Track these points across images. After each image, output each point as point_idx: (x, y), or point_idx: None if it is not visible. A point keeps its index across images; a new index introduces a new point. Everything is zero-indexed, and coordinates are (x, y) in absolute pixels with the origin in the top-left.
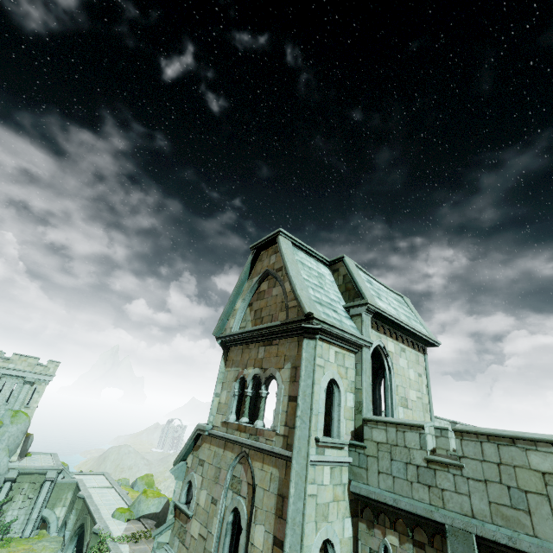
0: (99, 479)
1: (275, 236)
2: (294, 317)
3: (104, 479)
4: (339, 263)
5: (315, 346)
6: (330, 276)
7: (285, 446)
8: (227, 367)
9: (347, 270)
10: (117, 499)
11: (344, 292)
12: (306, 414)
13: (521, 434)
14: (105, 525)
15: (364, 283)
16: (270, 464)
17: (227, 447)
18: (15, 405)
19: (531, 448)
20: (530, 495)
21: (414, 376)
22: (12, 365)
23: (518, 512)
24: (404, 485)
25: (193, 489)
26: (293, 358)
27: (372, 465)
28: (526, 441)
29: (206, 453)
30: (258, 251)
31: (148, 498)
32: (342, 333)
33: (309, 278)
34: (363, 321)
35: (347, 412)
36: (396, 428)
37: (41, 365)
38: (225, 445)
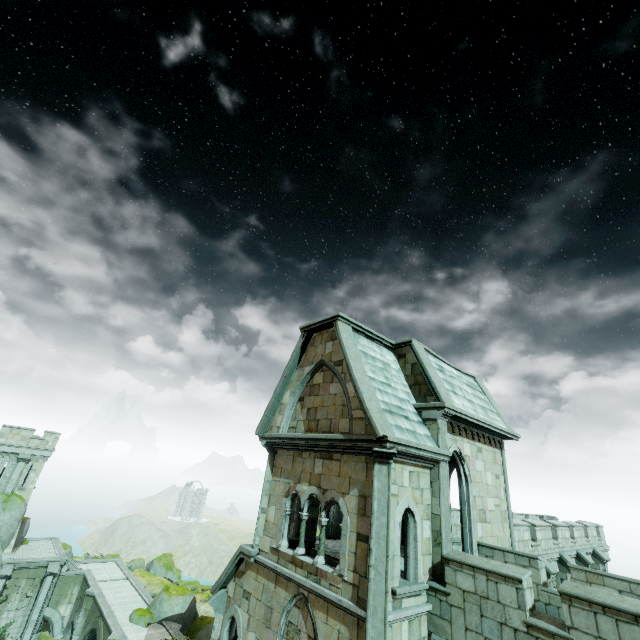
0: (111, 568)
1: (332, 320)
2: (361, 433)
3: (116, 569)
4: (405, 348)
5: (389, 474)
6: (395, 364)
7: (355, 599)
8: (275, 476)
9: (417, 358)
10: (134, 596)
11: (413, 385)
12: (381, 562)
13: None
14: (122, 634)
15: (437, 377)
16: (336, 618)
17: (279, 582)
18: (7, 488)
19: None
20: None
21: (491, 479)
22: (2, 439)
23: None
24: None
25: (238, 628)
26: (360, 483)
27: (458, 618)
28: None
29: (253, 584)
30: (310, 332)
31: (171, 597)
32: (418, 452)
33: (375, 375)
34: (439, 429)
35: (424, 546)
36: (486, 576)
37: (37, 438)
38: (276, 579)
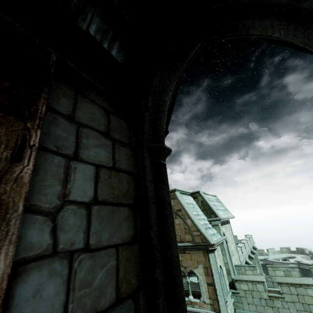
0: None
1: (172, 191)
2: (199, 241)
3: None
4: (197, 194)
5: (215, 256)
6: (194, 202)
7: (213, 309)
8: None
9: (203, 198)
10: None
11: (203, 210)
12: (221, 292)
13: (302, 281)
14: None
15: (212, 205)
16: None
17: None
18: None
19: (307, 287)
20: (310, 305)
21: (230, 237)
22: None
23: (307, 312)
24: (261, 308)
25: None
26: (203, 262)
27: (244, 301)
28: (305, 285)
29: None
30: None
31: None
32: (220, 243)
33: (194, 212)
34: (220, 228)
35: (225, 277)
36: (251, 283)
37: None
38: None
